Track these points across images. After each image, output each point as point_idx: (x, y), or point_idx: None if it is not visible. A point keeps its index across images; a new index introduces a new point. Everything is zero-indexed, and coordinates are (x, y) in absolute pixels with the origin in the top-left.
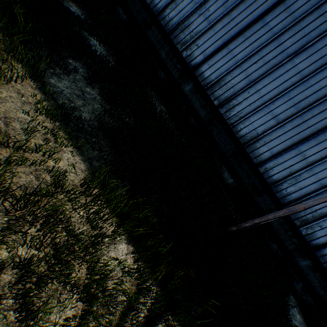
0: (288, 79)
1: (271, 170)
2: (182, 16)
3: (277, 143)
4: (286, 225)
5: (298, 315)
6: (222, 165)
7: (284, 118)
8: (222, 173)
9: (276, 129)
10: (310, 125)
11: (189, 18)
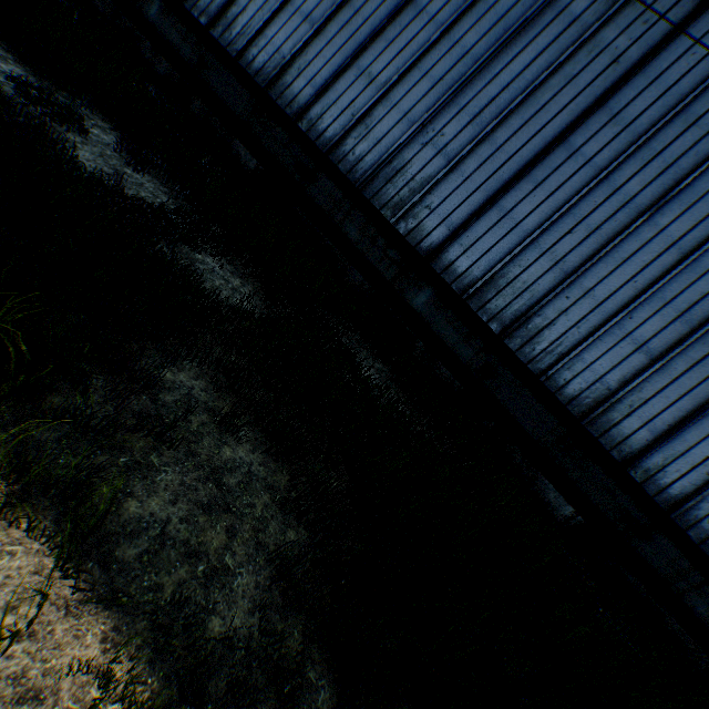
0: (652, 261)
1: (662, 474)
2: (384, 150)
3: (661, 407)
4: None
5: None
6: (538, 474)
7: (665, 348)
8: (540, 493)
9: (651, 374)
10: None
11: (401, 152)
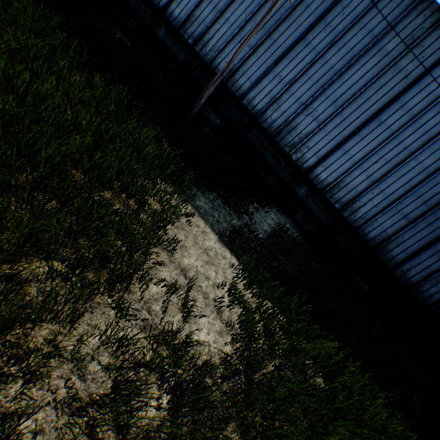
0: (253, 3)
1: (254, 101)
2: None
3: (255, 71)
4: (278, 155)
5: (291, 228)
6: (207, 107)
7: (256, 43)
8: (209, 116)
9: (251, 56)
10: (281, 45)
11: None
